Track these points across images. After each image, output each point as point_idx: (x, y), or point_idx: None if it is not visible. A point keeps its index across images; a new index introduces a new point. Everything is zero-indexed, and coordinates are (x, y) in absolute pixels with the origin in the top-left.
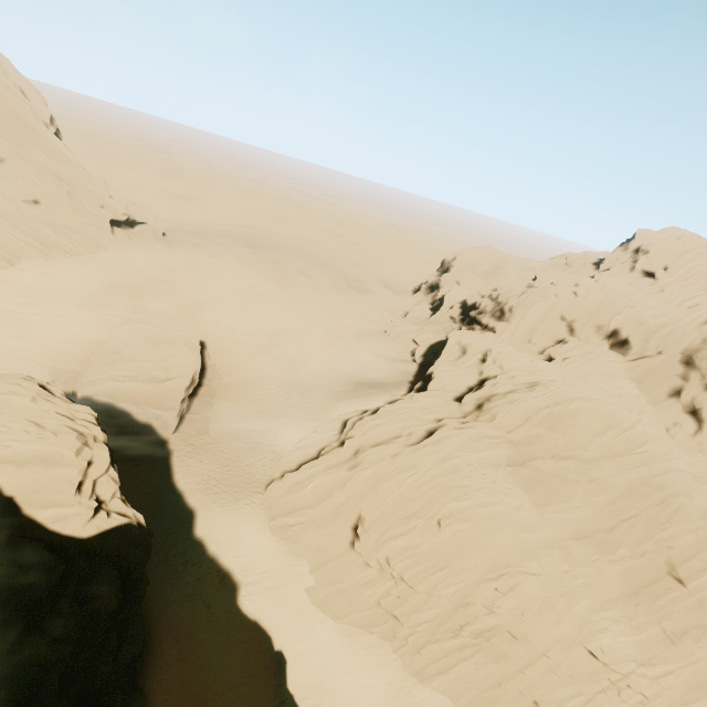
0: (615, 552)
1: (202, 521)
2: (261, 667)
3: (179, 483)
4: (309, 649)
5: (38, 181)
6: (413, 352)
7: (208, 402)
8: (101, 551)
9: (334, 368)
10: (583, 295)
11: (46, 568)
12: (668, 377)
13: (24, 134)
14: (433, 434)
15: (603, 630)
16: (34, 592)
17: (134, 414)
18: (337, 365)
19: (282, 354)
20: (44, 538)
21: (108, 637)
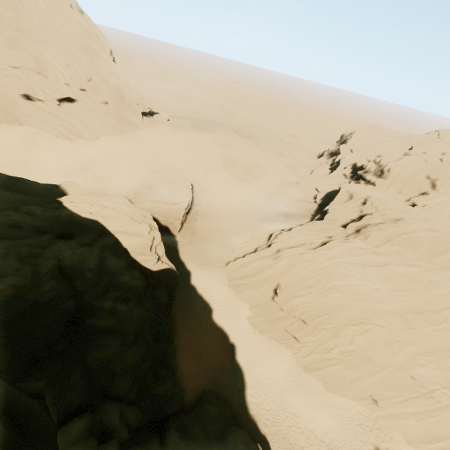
0: (439, 325)
1: (194, 277)
2: (223, 348)
3: (182, 257)
4: (247, 344)
5: (107, 91)
6: (315, 197)
7: (195, 218)
8: (160, 278)
9: (264, 203)
10: (447, 161)
11: (142, 280)
12: None
13: (100, 63)
14: (326, 244)
15: (422, 365)
16: (139, 288)
17: (160, 221)
18: (266, 201)
19: (234, 193)
20: (139, 268)
21: (164, 315)
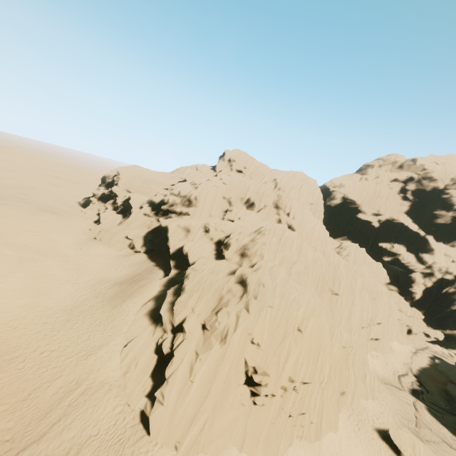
0: (321, 297)
1: None
2: None
3: None
4: None
5: None
6: (132, 246)
7: None
8: None
9: (84, 281)
10: (230, 183)
11: None
12: (273, 215)
13: None
14: (248, 281)
15: (341, 332)
16: None
17: None
18: (84, 277)
19: (19, 289)
20: None
21: None
